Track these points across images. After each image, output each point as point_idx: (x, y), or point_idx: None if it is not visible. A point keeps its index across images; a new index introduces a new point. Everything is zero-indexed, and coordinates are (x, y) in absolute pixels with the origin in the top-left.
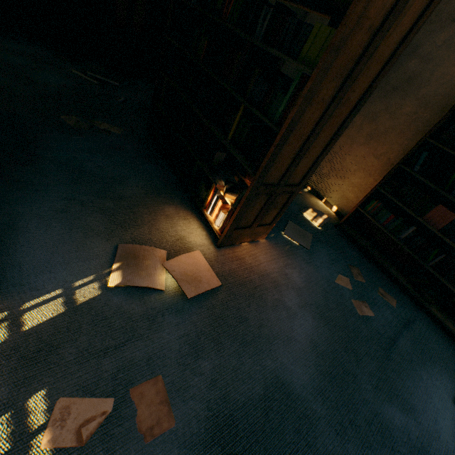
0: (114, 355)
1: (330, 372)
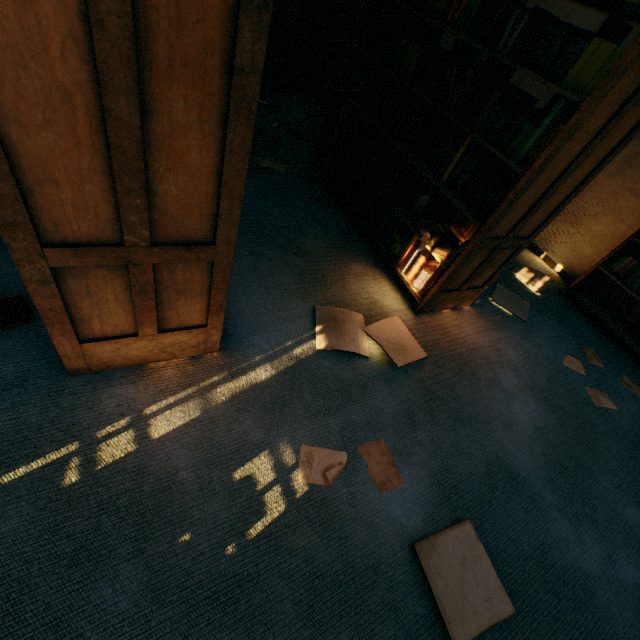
0: (336, 415)
1: (560, 463)
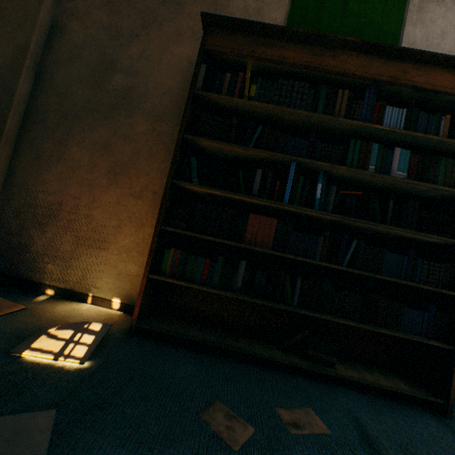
0: None
1: None
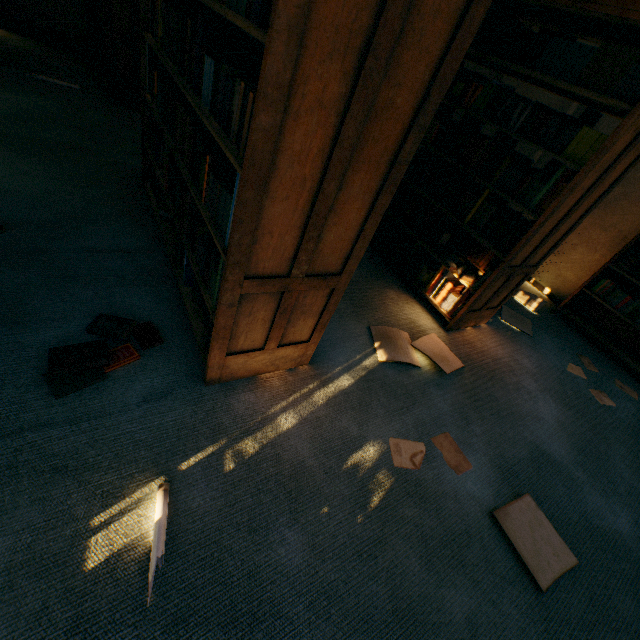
0: (408, 413)
1: (583, 449)
